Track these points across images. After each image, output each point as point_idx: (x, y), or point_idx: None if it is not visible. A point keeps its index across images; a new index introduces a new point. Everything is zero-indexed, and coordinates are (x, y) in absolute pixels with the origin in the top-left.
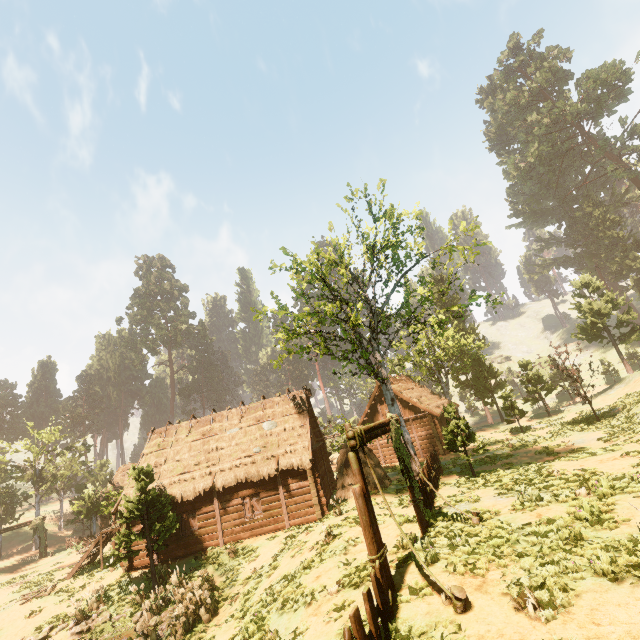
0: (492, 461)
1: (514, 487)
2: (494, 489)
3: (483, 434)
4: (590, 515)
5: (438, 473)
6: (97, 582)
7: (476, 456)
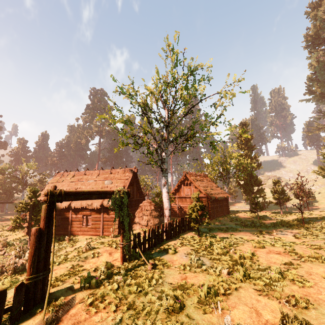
0: (225, 230)
1: (201, 252)
2: (190, 249)
3: (238, 214)
4: (206, 294)
5: (184, 229)
6: (14, 235)
7: (222, 225)
